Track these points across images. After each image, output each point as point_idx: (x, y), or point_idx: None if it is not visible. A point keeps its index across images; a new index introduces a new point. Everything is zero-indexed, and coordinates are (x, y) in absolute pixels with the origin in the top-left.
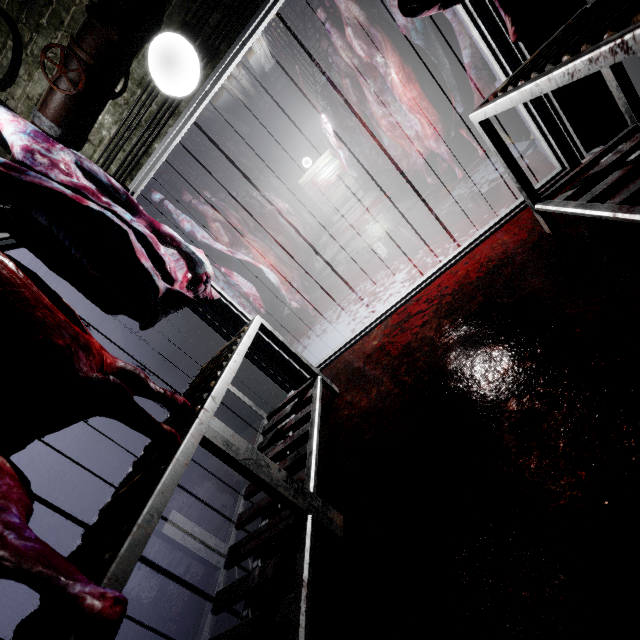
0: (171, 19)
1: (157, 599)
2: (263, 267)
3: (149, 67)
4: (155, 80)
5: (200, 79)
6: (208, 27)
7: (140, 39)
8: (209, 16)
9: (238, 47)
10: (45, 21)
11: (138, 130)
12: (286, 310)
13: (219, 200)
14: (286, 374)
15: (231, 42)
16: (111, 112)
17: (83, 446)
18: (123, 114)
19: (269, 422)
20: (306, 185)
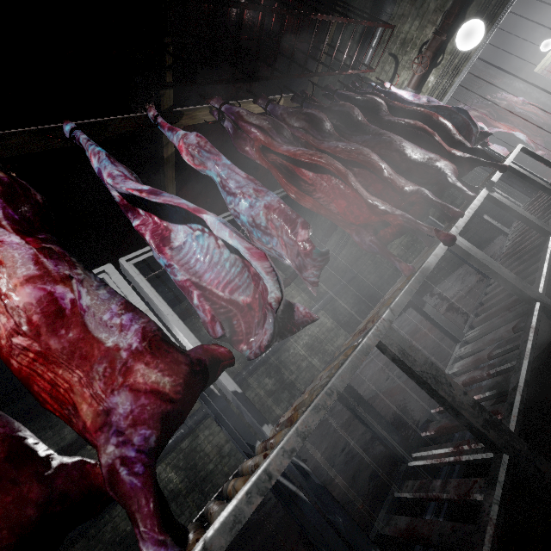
0: (469, 14)
1: (461, 285)
2: (513, 132)
3: (456, 43)
4: (459, 48)
5: (484, 34)
6: (490, 6)
7: (452, 32)
8: (491, 1)
9: (508, 6)
10: (409, 49)
11: (446, 76)
12: (532, 159)
13: (469, 106)
14: (535, 190)
15: (504, 6)
16: (434, 74)
17: (399, 253)
18: (439, 72)
19: (526, 204)
20: (543, 71)
